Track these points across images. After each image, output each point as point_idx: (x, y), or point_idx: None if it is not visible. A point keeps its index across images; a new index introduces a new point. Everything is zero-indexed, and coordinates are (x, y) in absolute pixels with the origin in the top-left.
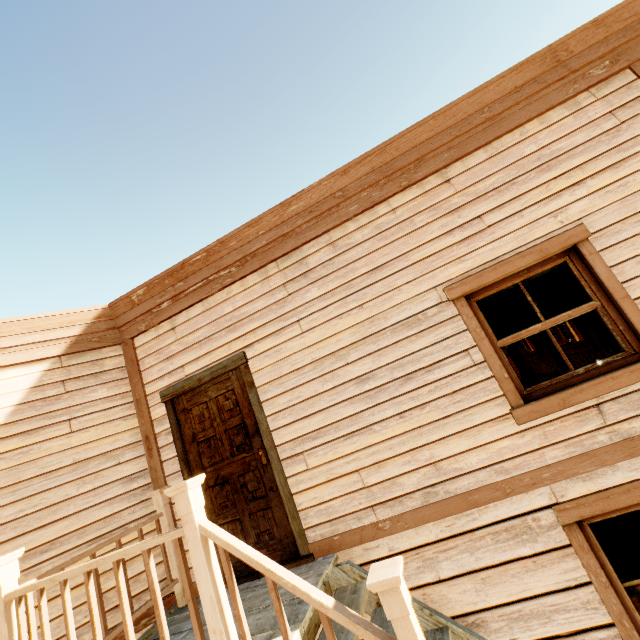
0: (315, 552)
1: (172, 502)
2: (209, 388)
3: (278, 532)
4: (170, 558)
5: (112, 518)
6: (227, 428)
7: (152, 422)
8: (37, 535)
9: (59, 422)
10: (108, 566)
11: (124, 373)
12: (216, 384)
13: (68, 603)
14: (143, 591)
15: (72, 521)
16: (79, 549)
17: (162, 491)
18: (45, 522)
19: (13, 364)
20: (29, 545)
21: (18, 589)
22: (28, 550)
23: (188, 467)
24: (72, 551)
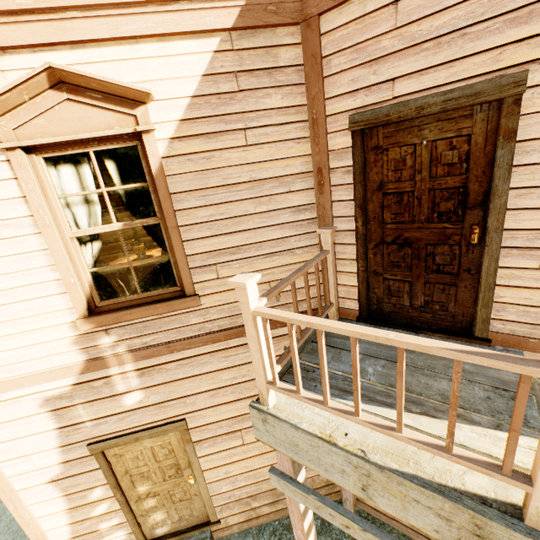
0: (494, 340)
1: (335, 242)
2: (427, 125)
3: (454, 308)
4: (329, 287)
5: (282, 241)
6: (434, 187)
7: (327, 153)
8: (226, 239)
9: (235, 130)
10: (278, 277)
11: (300, 76)
12: (442, 121)
13: (323, 347)
14: (301, 300)
15: (251, 235)
16: (257, 259)
17: (332, 232)
18: (231, 230)
19: (181, 32)
20: (221, 245)
21: (267, 313)
22: (220, 249)
23: (364, 216)
24: (252, 259)
